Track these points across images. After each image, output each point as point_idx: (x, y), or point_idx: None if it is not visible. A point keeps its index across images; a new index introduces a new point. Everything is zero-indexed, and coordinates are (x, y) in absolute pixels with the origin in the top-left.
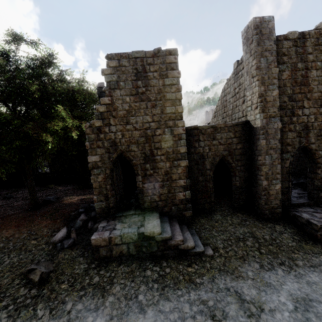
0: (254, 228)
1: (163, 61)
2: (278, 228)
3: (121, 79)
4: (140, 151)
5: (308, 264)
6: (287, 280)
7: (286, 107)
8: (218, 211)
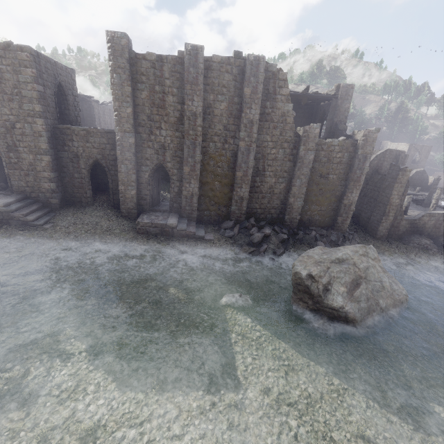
0: (106, 220)
1: (15, 57)
2: (124, 223)
3: None
4: (3, 140)
5: (108, 241)
6: (81, 245)
7: (145, 126)
8: (96, 206)
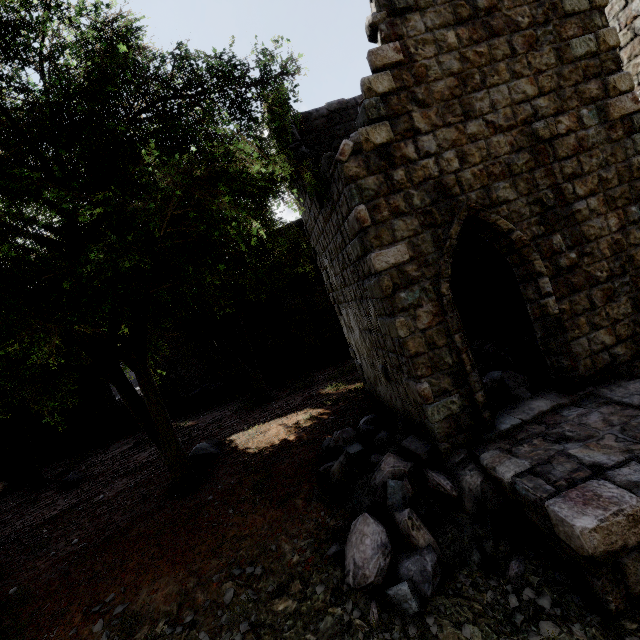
0: None
1: None
2: None
3: None
4: (525, 198)
5: None
6: None
7: None
8: None
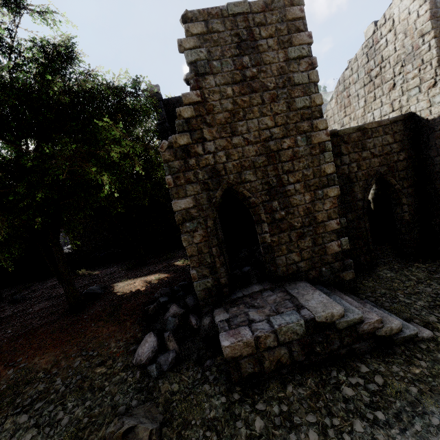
0: None
1: (281, 18)
2: None
3: (213, 55)
4: (260, 180)
5: None
6: None
7: None
8: (380, 264)
